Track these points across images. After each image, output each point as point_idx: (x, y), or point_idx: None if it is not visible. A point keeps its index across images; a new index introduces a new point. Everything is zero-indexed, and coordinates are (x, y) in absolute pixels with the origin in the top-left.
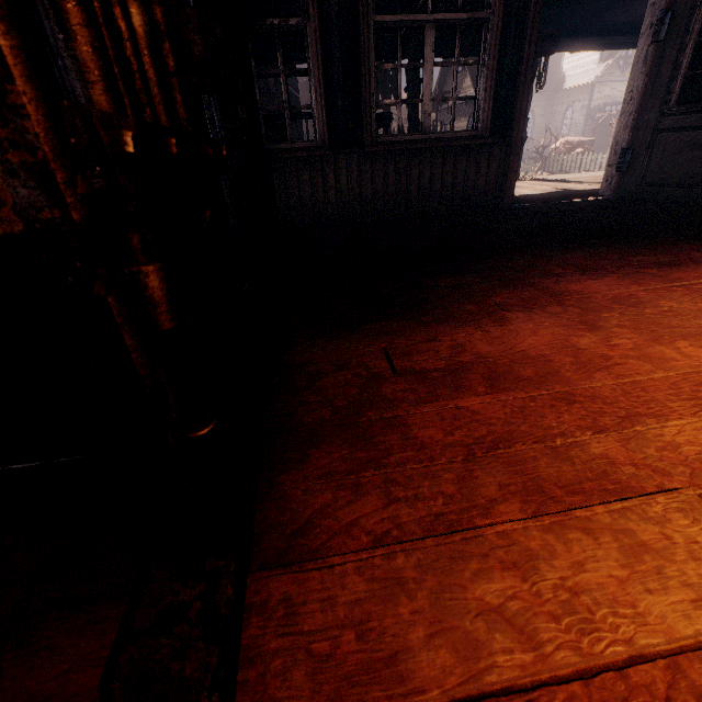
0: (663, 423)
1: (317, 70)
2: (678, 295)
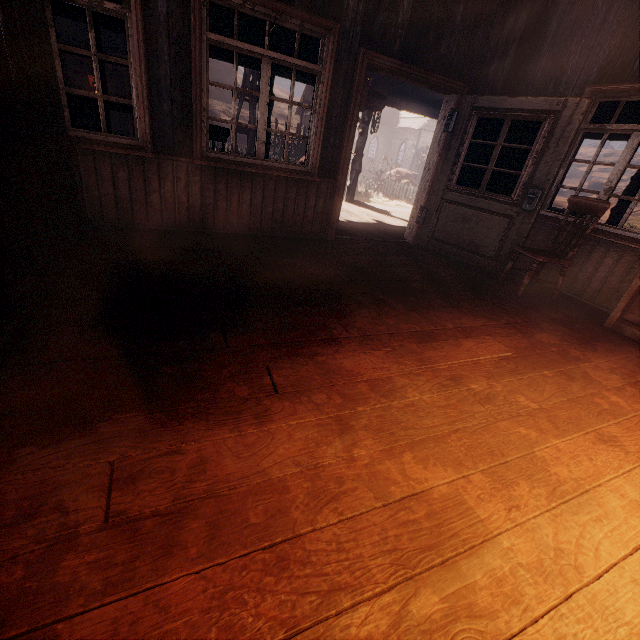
0: (356, 604)
1: (139, 67)
2: (423, 382)
